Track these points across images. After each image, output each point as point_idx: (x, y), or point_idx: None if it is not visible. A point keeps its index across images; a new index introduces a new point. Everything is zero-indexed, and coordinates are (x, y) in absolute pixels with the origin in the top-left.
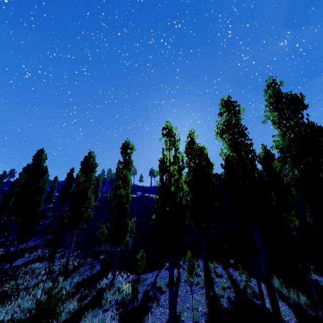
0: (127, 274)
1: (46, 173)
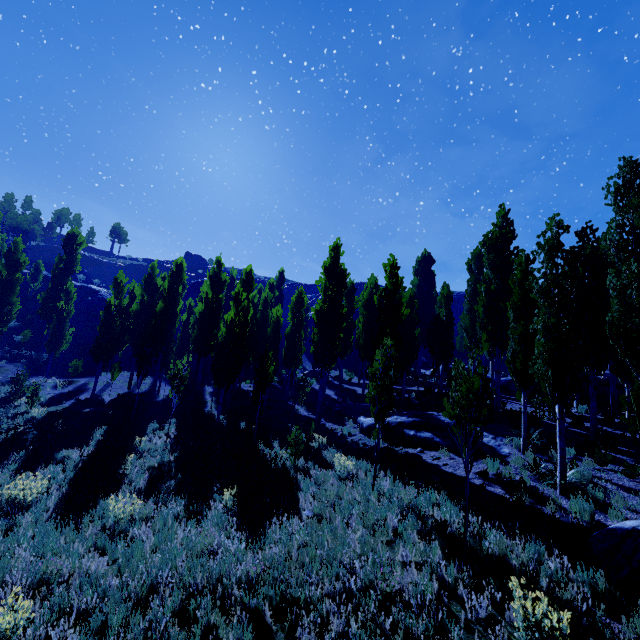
0: (58, 377)
1: None
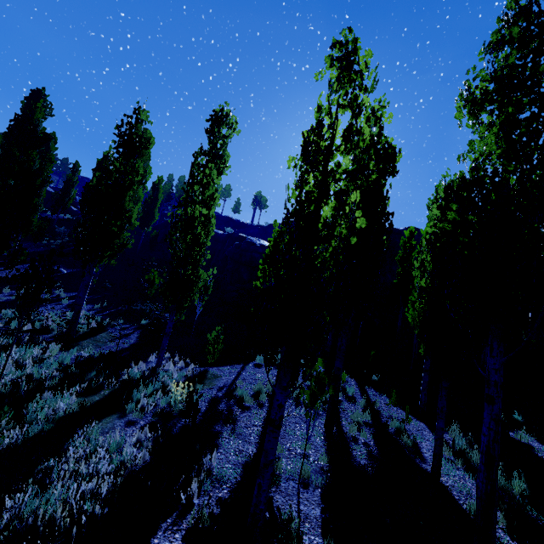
0: (185, 361)
1: (54, 149)
